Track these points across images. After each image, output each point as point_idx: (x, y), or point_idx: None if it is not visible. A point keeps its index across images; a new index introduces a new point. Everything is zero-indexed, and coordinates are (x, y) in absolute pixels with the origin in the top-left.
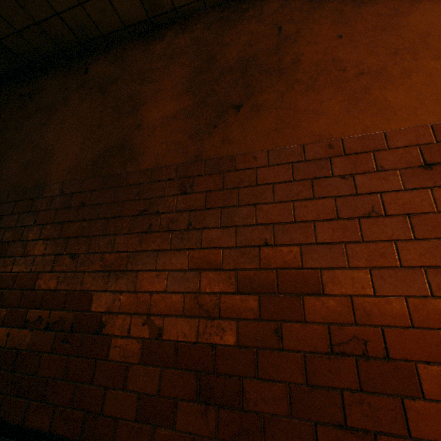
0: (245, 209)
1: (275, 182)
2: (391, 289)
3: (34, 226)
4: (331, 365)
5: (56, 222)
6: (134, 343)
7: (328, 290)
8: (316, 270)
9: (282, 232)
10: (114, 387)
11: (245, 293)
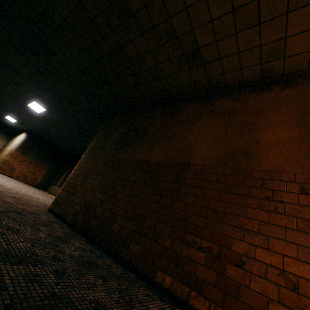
0: None
1: None
2: None
3: (184, 185)
4: None
5: (199, 186)
6: (271, 285)
7: None
8: None
9: None
10: (257, 309)
11: None
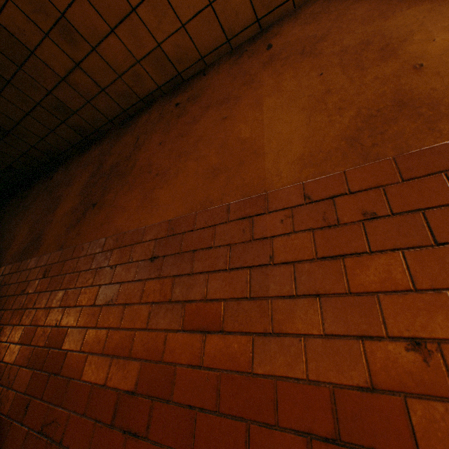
0: (61, 292)
1: (83, 270)
2: (90, 375)
3: None
4: (35, 444)
5: None
6: None
7: (64, 371)
8: (66, 351)
9: (67, 315)
10: None
11: (31, 368)
